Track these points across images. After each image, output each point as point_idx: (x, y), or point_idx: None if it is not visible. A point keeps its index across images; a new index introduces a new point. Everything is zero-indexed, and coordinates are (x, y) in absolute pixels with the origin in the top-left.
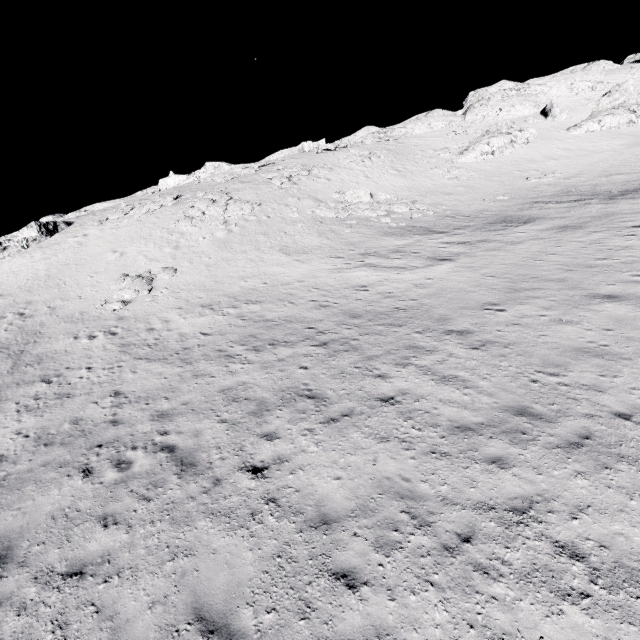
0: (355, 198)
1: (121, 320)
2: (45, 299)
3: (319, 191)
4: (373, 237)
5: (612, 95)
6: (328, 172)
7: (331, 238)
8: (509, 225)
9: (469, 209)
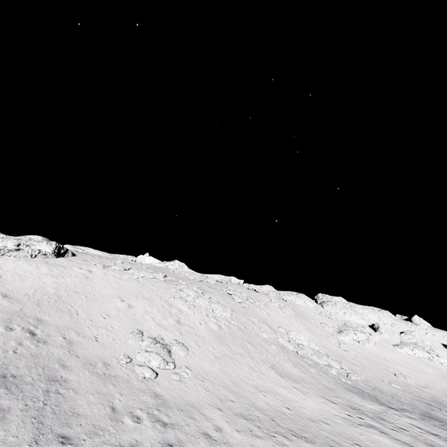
0: (298, 339)
1: (159, 399)
2: (58, 323)
3: (268, 320)
4: (339, 387)
5: (407, 335)
6: (265, 307)
7: (305, 372)
8: (445, 426)
9: (383, 388)
